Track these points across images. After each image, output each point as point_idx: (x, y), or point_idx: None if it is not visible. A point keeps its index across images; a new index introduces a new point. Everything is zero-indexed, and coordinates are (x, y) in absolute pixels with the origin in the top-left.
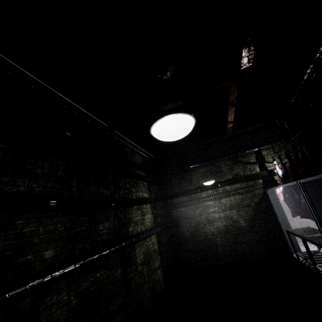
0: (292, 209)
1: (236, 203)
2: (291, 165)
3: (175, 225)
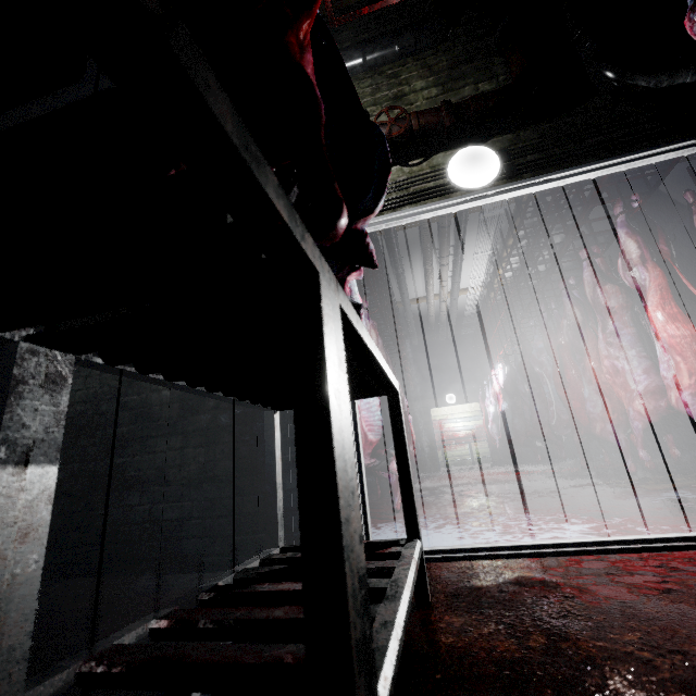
0: None
1: None
2: None
3: None
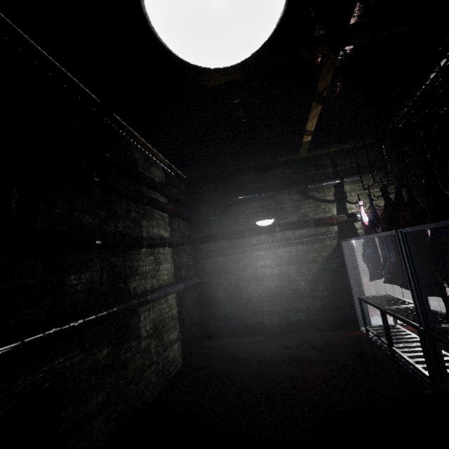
0: (371, 270)
1: (298, 256)
2: (387, 207)
3: (207, 281)
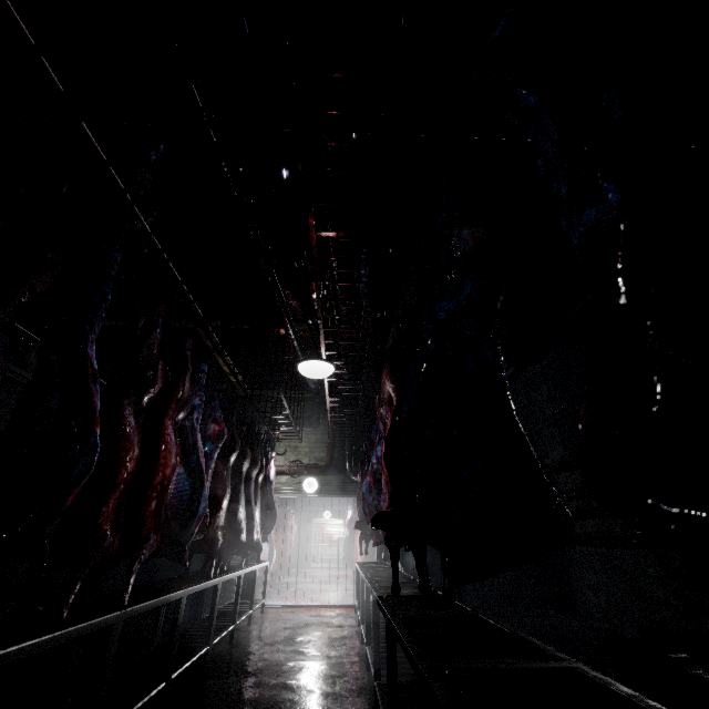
0: None
1: None
2: None
3: None
